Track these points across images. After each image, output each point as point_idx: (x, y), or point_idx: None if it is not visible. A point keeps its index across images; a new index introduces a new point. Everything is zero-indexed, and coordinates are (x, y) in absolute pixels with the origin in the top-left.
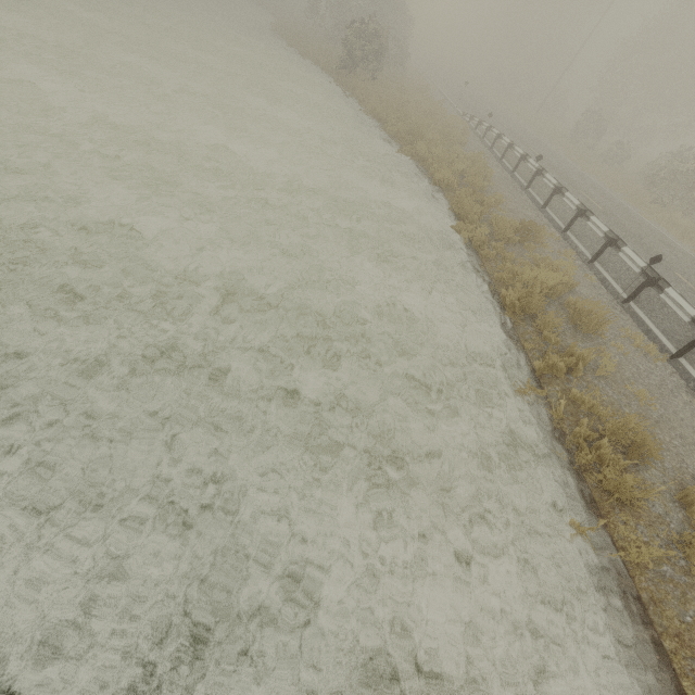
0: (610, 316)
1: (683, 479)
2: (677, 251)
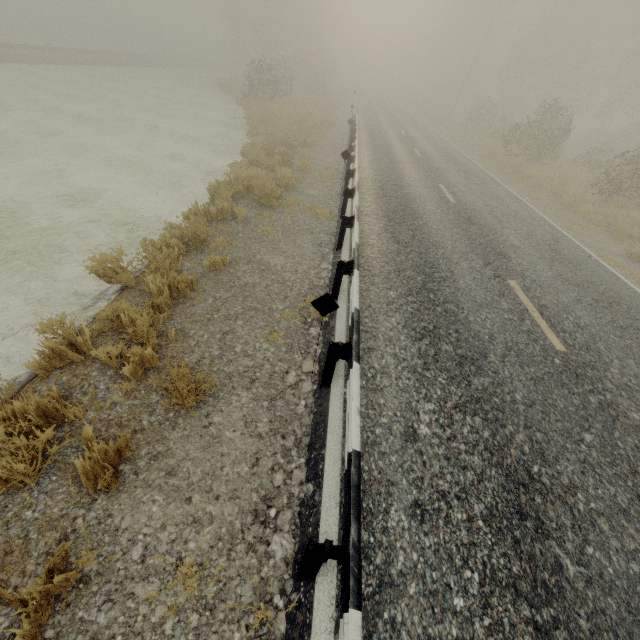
0: (318, 202)
1: (237, 261)
2: (475, 177)
